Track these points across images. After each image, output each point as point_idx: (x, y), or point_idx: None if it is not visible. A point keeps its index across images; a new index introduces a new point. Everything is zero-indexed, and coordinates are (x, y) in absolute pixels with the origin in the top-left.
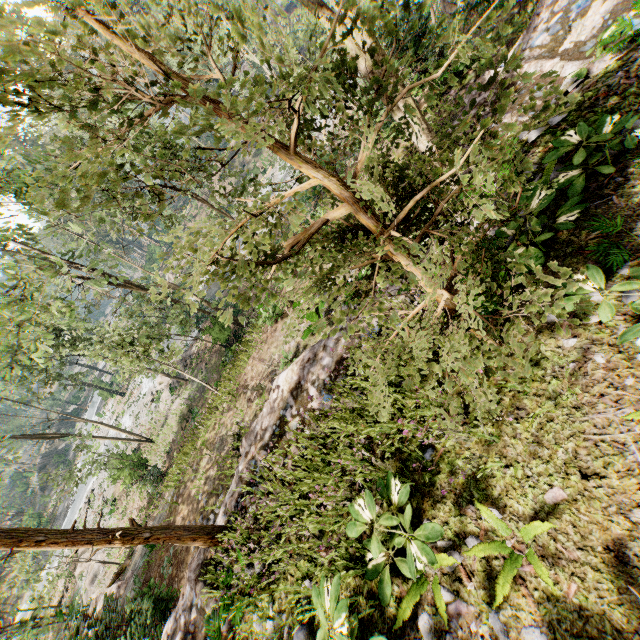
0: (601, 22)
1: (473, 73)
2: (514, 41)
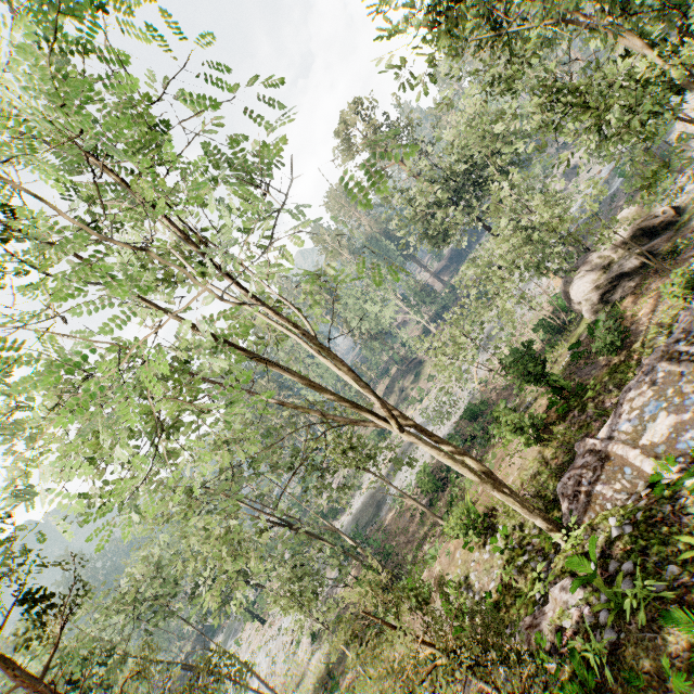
0: (666, 432)
1: (591, 402)
2: (621, 387)
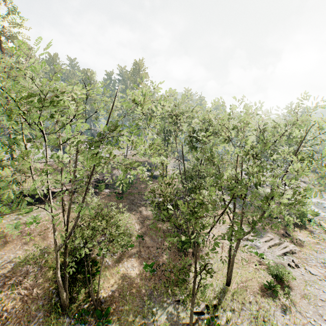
0: None
1: None
2: None
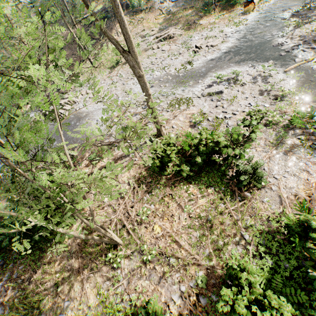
0: None
1: None
2: None
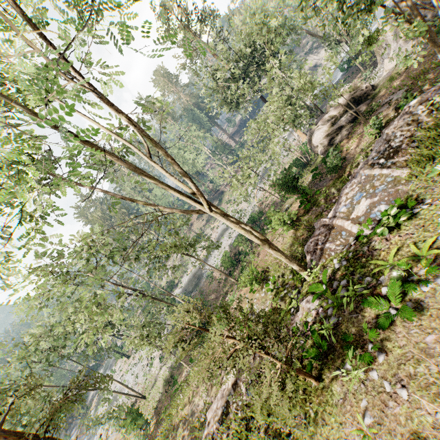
0: (365, 209)
1: (323, 201)
2: (340, 190)
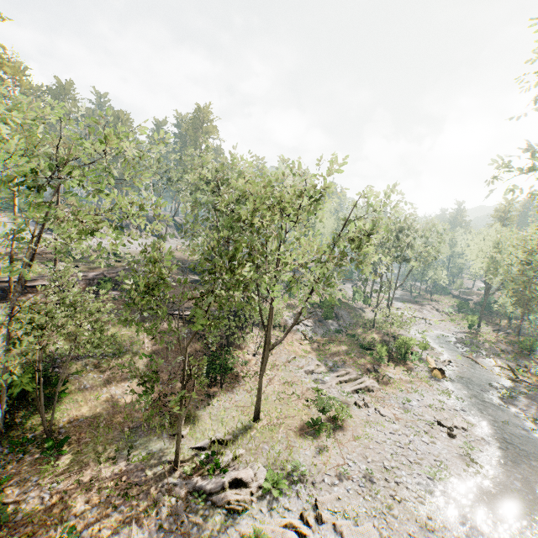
0: None
1: None
2: None
